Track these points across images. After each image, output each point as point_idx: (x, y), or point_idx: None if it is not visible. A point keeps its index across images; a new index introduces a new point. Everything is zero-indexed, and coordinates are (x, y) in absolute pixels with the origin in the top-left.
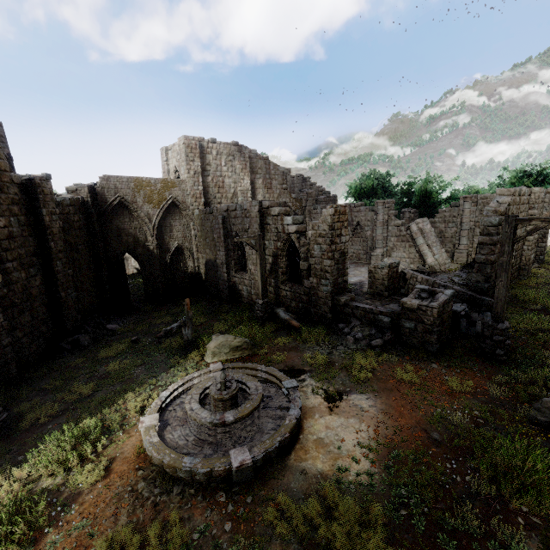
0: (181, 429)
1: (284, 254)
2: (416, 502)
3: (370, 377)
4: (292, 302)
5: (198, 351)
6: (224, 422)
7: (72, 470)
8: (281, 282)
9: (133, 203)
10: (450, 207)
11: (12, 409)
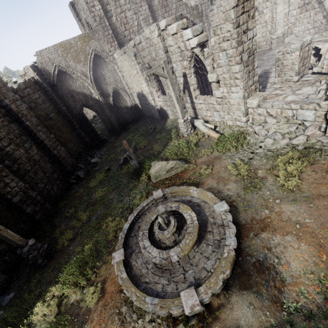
0: (141, 260)
1: (191, 72)
2: None
3: (299, 183)
4: (207, 112)
5: (145, 174)
6: (171, 261)
7: (84, 289)
8: (194, 97)
9: (68, 67)
10: None
11: (54, 233)
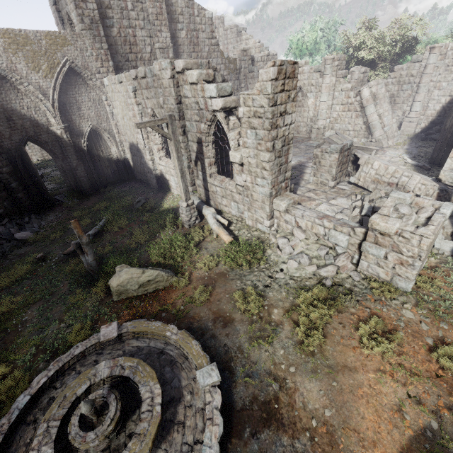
0: None
1: (209, 140)
2: None
3: (323, 341)
4: (223, 199)
5: (104, 281)
6: None
7: None
8: (209, 175)
9: (12, 71)
10: (410, 63)
11: None
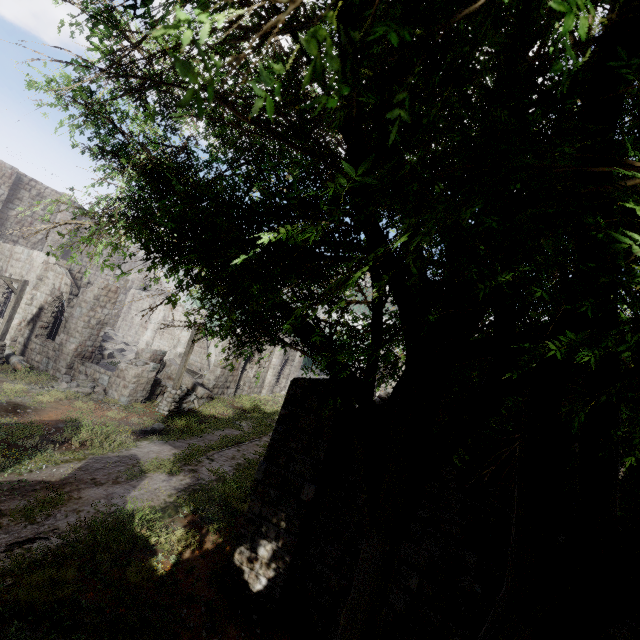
0: None
1: (51, 310)
2: (4, 436)
3: (52, 402)
4: (38, 355)
5: None
6: None
7: None
8: (36, 334)
9: None
10: None
11: None
